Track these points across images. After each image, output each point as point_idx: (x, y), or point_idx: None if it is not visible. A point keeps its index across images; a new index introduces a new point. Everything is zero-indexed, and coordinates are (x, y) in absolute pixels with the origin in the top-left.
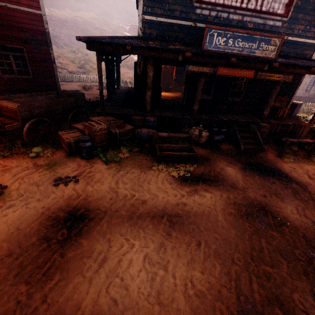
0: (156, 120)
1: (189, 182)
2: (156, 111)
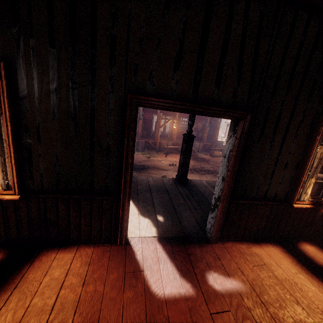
0: None
1: None
2: None
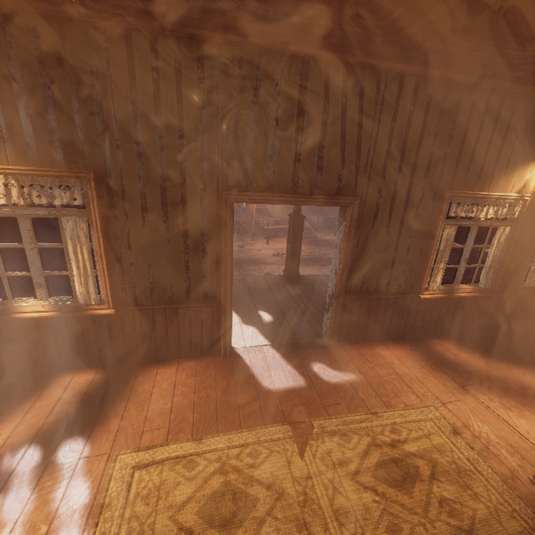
0: None
1: None
2: None
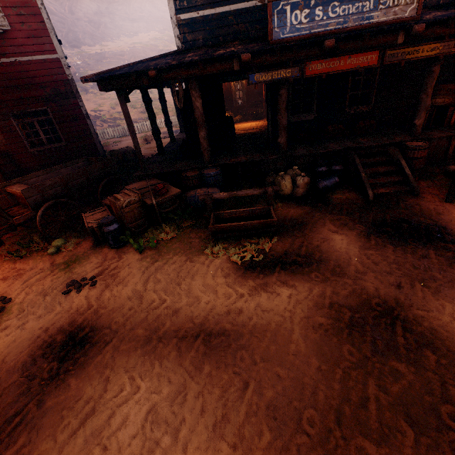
0: (219, 172)
1: (259, 270)
2: (222, 157)
